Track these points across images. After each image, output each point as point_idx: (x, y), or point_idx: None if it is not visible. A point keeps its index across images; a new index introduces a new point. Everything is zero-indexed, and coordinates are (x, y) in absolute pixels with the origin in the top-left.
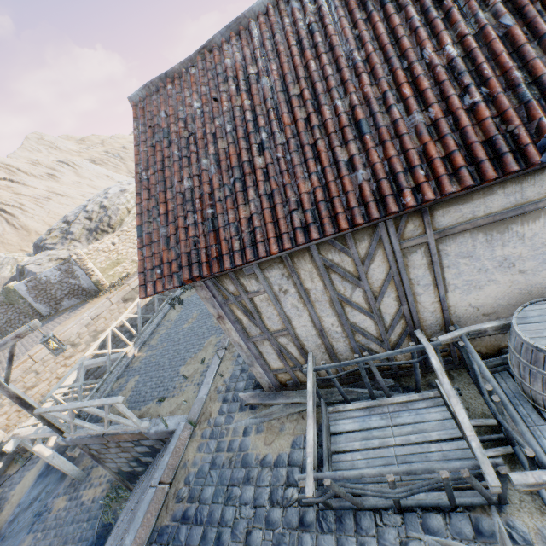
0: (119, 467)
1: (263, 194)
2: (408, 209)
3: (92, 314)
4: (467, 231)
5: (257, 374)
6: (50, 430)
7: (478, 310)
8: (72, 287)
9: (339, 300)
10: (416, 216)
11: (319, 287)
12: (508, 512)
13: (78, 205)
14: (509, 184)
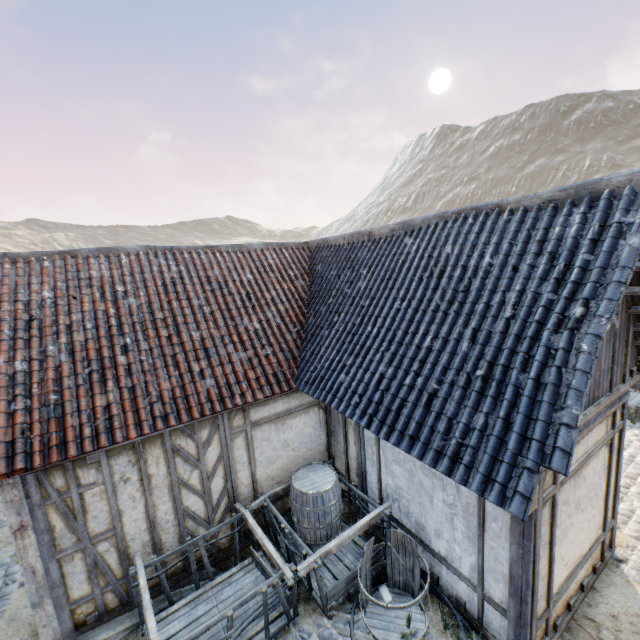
0: None
1: (125, 386)
2: (237, 406)
3: None
4: (267, 423)
5: (41, 621)
6: None
7: (273, 480)
8: None
9: (179, 484)
10: (241, 411)
11: (163, 471)
12: (299, 622)
13: None
14: (284, 397)
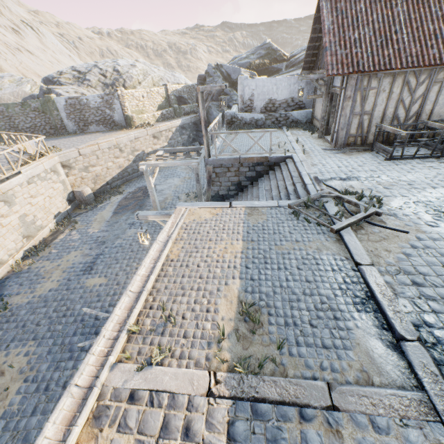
0: (218, 191)
1: (395, 48)
2: None
3: (136, 135)
4: None
5: (340, 136)
6: (180, 161)
7: (439, 118)
8: (105, 117)
9: (400, 101)
10: None
11: (397, 92)
12: None
13: (48, 68)
14: None
